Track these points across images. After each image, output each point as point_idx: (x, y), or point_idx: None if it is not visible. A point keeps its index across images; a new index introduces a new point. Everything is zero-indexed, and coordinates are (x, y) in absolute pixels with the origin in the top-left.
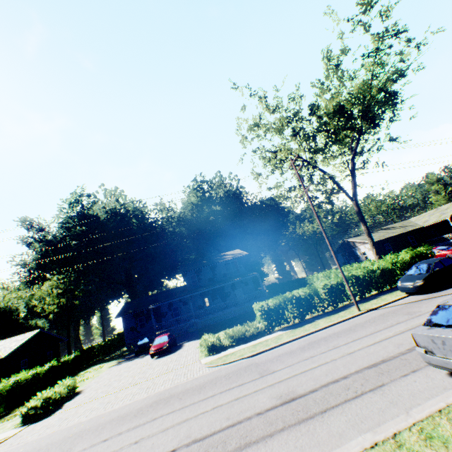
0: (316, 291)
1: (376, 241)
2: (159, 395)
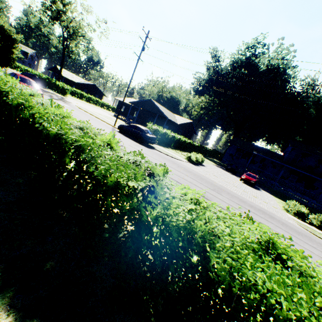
0: None
1: None
2: (262, 209)
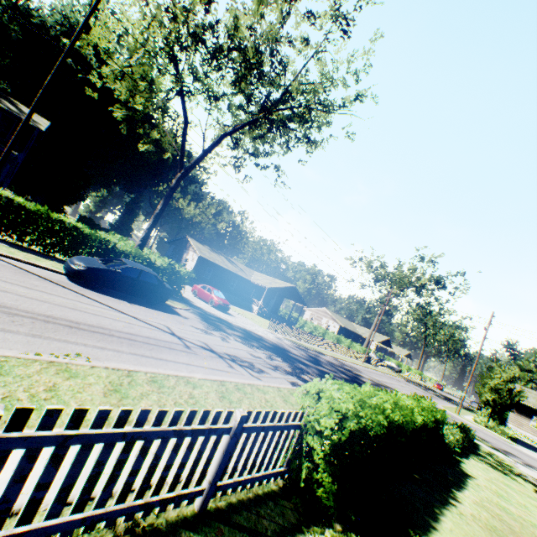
0: None
1: (203, 257)
2: None
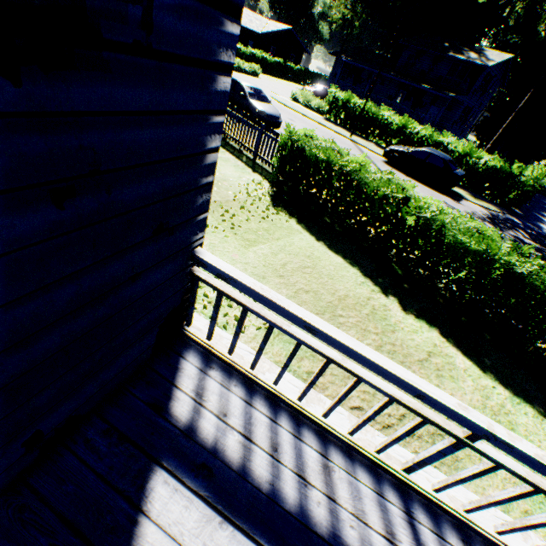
0: (373, 115)
1: None
2: None
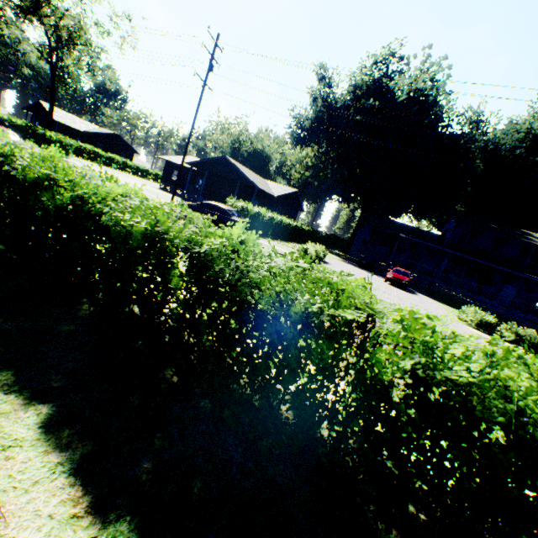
0: None
1: None
2: None
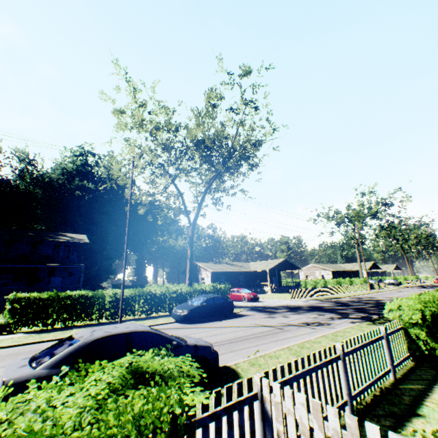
0: (101, 297)
1: (214, 270)
2: None
